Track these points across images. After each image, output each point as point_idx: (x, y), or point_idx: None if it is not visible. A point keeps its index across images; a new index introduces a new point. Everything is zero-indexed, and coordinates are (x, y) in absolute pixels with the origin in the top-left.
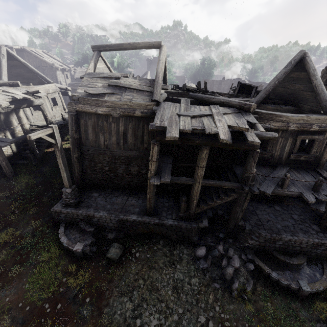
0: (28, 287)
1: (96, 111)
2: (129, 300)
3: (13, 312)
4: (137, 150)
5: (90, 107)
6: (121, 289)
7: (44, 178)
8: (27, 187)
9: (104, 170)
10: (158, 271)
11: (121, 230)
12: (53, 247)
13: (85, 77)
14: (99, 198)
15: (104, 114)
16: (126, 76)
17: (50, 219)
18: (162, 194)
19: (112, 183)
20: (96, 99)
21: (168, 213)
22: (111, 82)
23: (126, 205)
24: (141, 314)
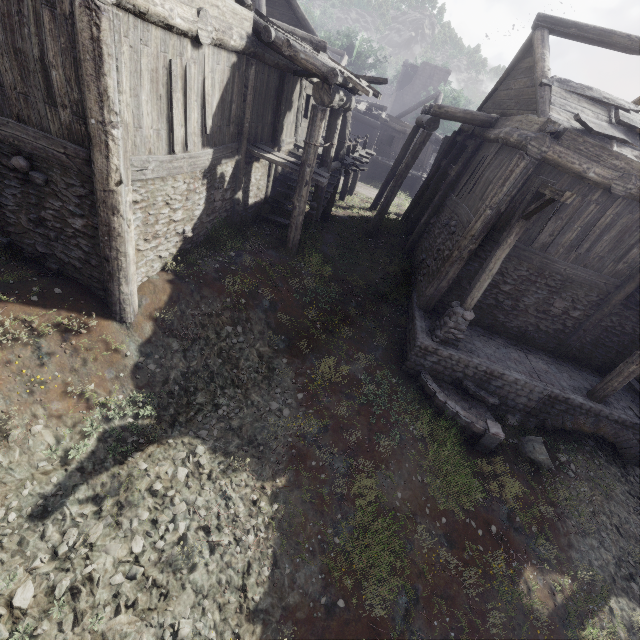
0: (421, 482)
1: (587, 170)
2: (600, 546)
3: (423, 522)
4: (596, 271)
5: (579, 158)
6: (578, 523)
7: (333, 268)
8: (318, 279)
9: (497, 291)
10: (621, 506)
11: (533, 415)
12: (422, 414)
13: (554, 87)
14: (478, 342)
15: (595, 182)
16: (637, 111)
17: (383, 357)
18: (578, 365)
19: (492, 318)
20: (603, 145)
21: (623, 406)
22: (624, 116)
23: (537, 370)
24: (633, 576)
